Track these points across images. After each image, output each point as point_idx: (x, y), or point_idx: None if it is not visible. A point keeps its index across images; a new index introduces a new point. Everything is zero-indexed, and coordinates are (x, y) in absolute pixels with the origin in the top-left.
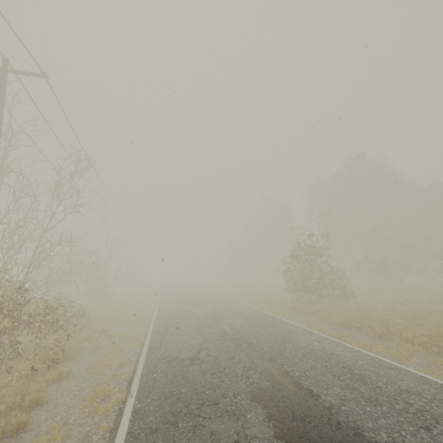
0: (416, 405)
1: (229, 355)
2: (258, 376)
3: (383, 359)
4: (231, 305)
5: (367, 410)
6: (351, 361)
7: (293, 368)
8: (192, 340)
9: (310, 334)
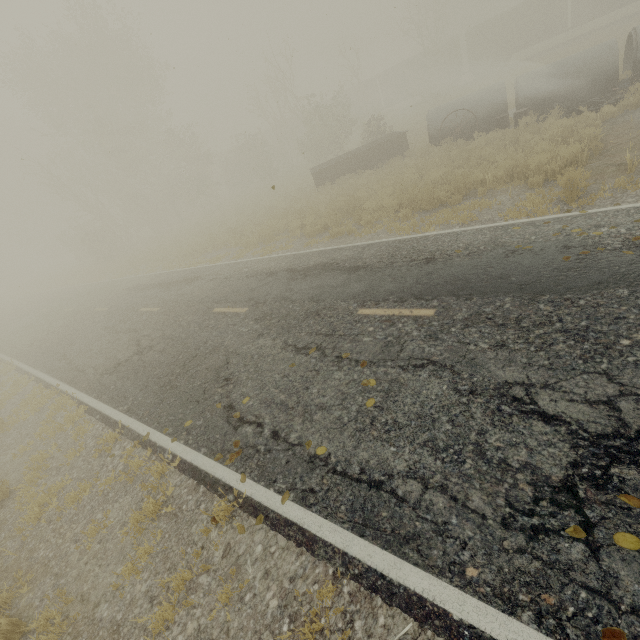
0: None
1: None
2: None
3: None
4: None
5: None
6: None
7: None
8: None
9: None
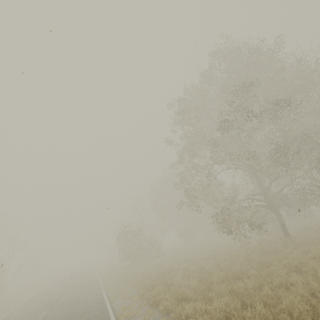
0: (77, 312)
1: (34, 313)
2: (33, 319)
3: (104, 295)
4: (86, 279)
5: (55, 319)
6: (87, 300)
7: (54, 311)
8: (27, 310)
9: (95, 290)
